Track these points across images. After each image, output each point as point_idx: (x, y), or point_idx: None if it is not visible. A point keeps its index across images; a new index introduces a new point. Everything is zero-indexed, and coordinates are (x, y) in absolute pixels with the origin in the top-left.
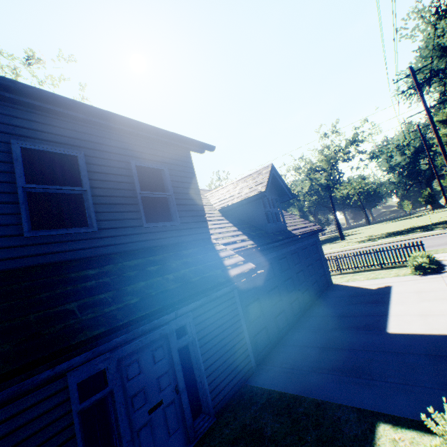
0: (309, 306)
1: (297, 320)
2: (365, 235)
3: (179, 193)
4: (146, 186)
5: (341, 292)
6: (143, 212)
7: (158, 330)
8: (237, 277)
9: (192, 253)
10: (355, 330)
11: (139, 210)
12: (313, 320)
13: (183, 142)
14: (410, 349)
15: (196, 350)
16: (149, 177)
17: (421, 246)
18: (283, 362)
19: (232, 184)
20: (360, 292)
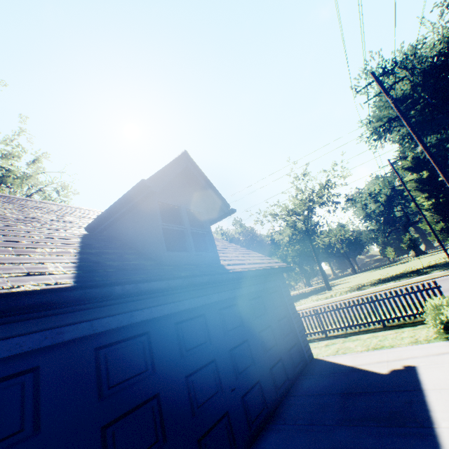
0: (261, 426)
1: None
2: (353, 283)
3: None
4: None
5: (325, 382)
6: None
7: None
8: None
9: None
10: None
11: None
12: None
13: None
14: None
15: None
16: None
17: (437, 290)
18: None
19: None
20: (359, 382)
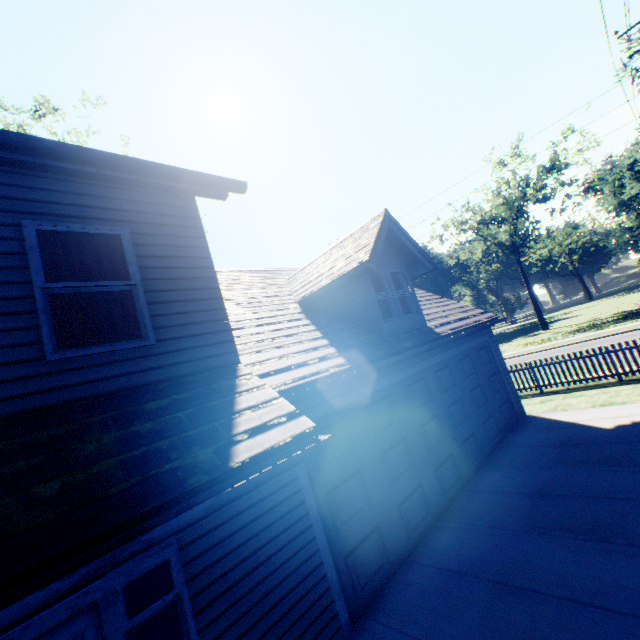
0: (478, 467)
1: (451, 501)
2: (585, 318)
3: (161, 278)
4: (89, 271)
5: (540, 436)
6: (48, 328)
7: (66, 600)
8: (257, 461)
9: (166, 408)
10: (572, 536)
11: (39, 324)
12: (483, 501)
13: (164, 176)
14: None
15: (186, 623)
16: (99, 253)
17: None
18: (408, 615)
19: (324, 254)
20: (578, 435)
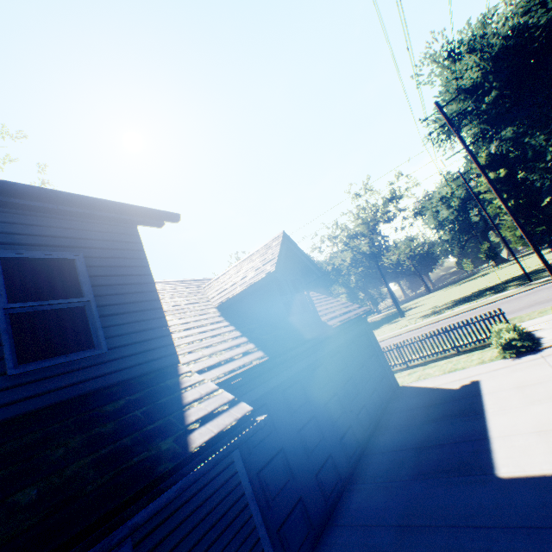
0: (371, 434)
1: (355, 466)
2: (428, 306)
3: (110, 294)
4: (42, 291)
5: (412, 401)
6: (9, 345)
7: None
8: (210, 445)
9: (122, 408)
10: (446, 476)
11: None
12: (380, 461)
13: (114, 210)
14: (547, 516)
15: None
16: (51, 274)
17: (502, 316)
18: None
19: (236, 266)
20: (438, 397)
